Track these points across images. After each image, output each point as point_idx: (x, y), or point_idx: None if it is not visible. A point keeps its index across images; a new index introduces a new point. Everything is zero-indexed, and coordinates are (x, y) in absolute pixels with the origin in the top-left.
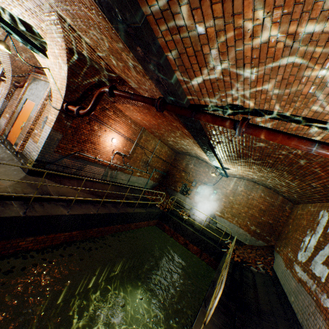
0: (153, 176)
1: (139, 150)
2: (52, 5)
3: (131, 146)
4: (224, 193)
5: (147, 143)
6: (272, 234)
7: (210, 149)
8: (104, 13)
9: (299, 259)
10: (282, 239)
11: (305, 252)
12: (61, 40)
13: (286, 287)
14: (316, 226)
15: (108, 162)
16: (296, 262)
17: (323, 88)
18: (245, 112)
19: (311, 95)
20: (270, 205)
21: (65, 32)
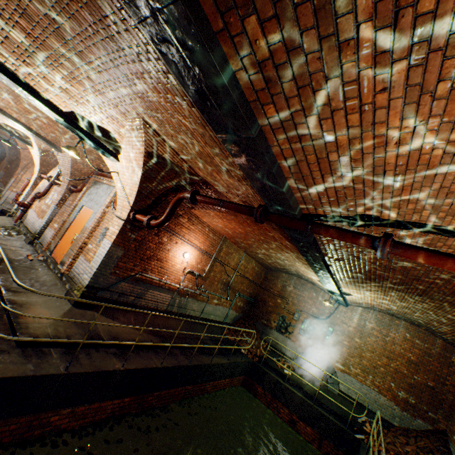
0: (235, 303)
1: (218, 267)
2: (139, 112)
3: (208, 261)
4: (345, 332)
5: (228, 256)
6: (437, 407)
7: (325, 268)
8: (210, 124)
9: None
10: None
11: None
12: (141, 144)
13: None
14: None
15: (176, 285)
16: None
17: None
18: (382, 224)
19: None
20: (423, 353)
21: (147, 137)
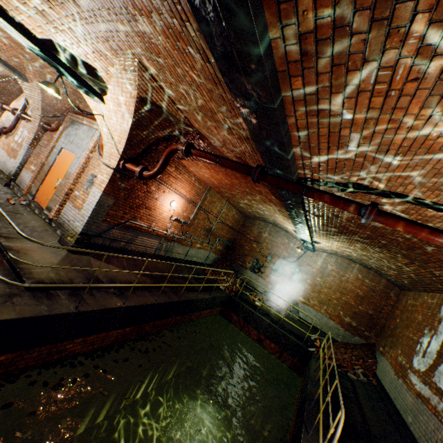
0: (216, 247)
1: (202, 215)
2: (135, 52)
3: (193, 210)
4: (309, 272)
5: (211, 205)
6: (372, 328)
7: (305, 222)
8: (229, 88)
9: (415, 366)
10: (388, 336)
11: (423, 357)
12: (133, 88)
13: (399, 402)
14: (437, 325)
15: (164, 231)
16: (412, 371)
17: None
18: (369, 192)
19: None
20: (369, 290)
21: (141, 81)
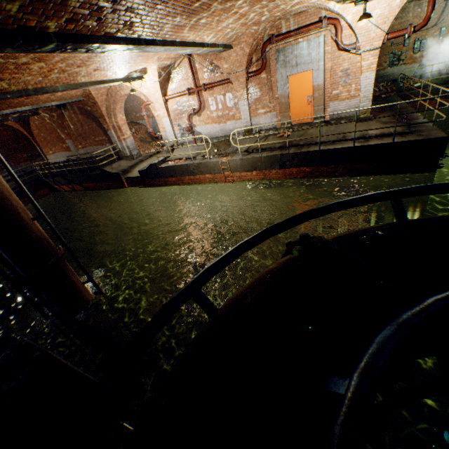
0: None
1: None
2: None
3: None
4: None
5: None
6: None
7: None
8: None
9: None
10: None
11: None
12: None
13: None
14: None
15: None
16: None
17: None
18: None
19: None
20: None
21: None
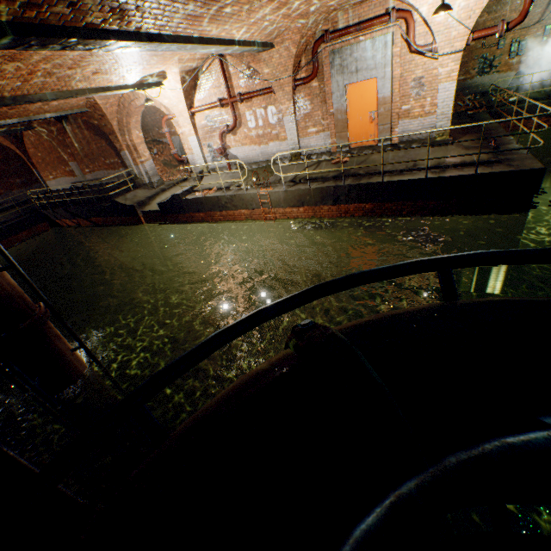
0: None
1: None
2: None
3: None
4: None
5: None
6: None
7: None
8: None
9: None
10: None
11: None
12: None
13: None
14: None
15: None
16: None
17: None
18: None
19: None
20: None
21: None
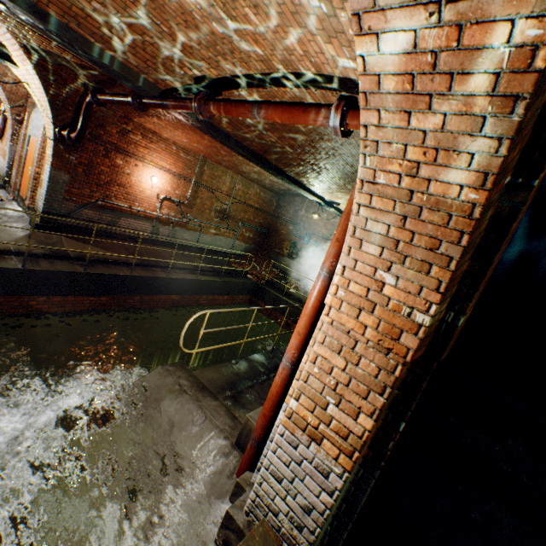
0: (242, 234)
1: (205, 194)
2: None
3: (189, 187)
4: None
5: (216, 181)
6: None
7: (265, 166)
8: None
9: None
10: None
11: None
12: (10, 36)
13: None
14: None
15: (153, 213)
16: None
17: (221, 23)
18: (224, 87)
19: (229, 37)
20: None
21: (4, 23)
